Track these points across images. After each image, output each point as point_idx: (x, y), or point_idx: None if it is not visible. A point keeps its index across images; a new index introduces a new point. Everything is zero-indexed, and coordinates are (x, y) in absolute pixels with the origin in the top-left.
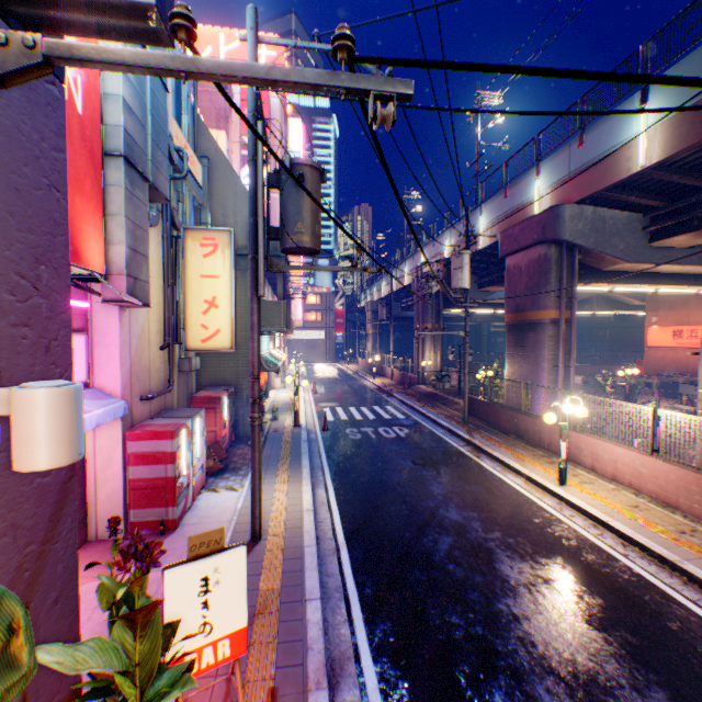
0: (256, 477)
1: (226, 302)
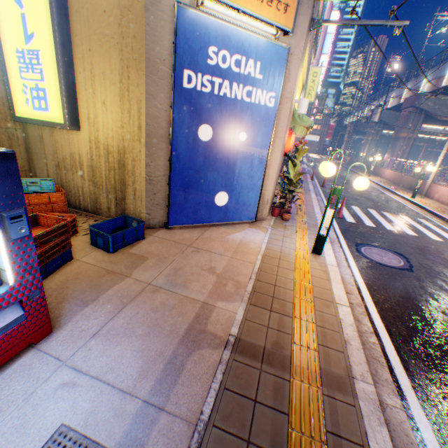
0: None
1: None
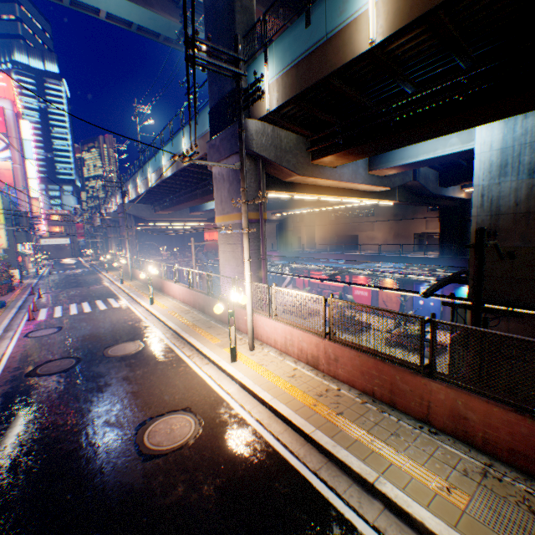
0: (21, 272)
1: (5, 236)
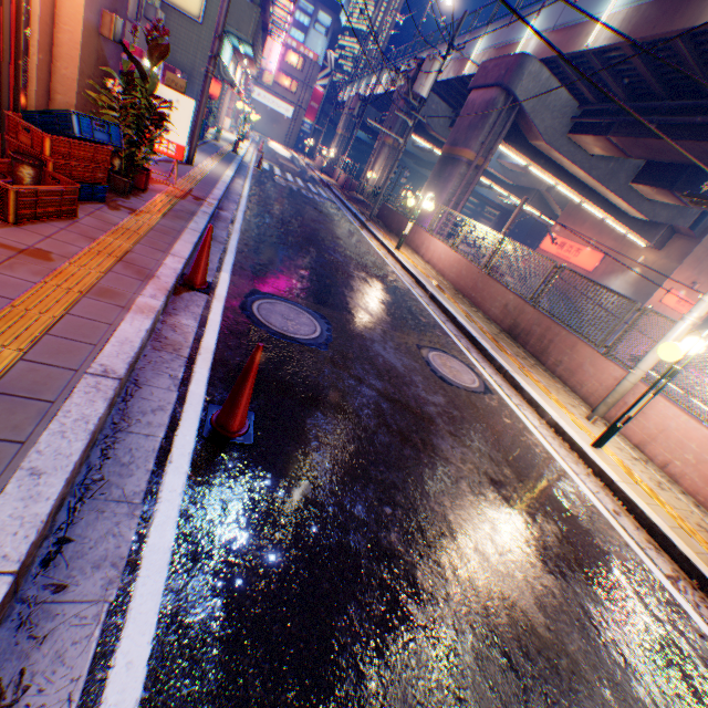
0: (199, 119)
1: None
